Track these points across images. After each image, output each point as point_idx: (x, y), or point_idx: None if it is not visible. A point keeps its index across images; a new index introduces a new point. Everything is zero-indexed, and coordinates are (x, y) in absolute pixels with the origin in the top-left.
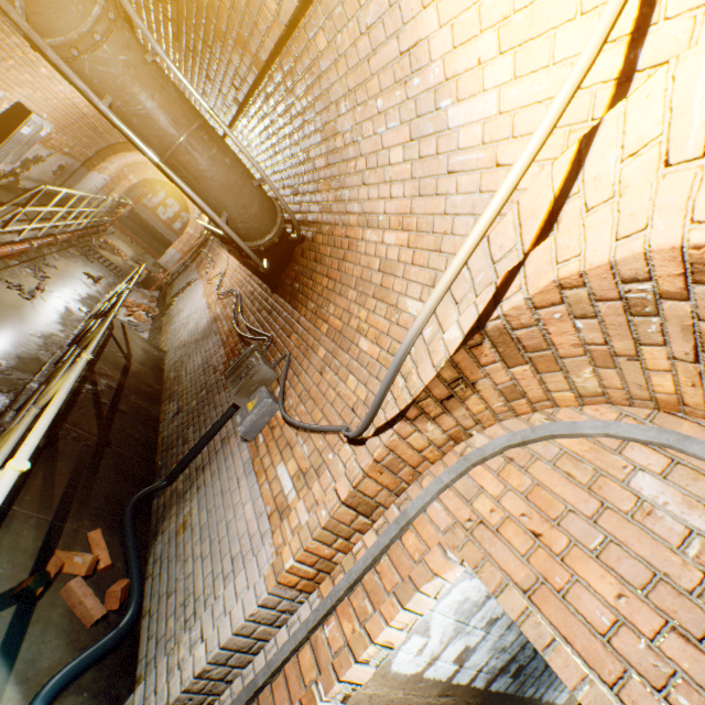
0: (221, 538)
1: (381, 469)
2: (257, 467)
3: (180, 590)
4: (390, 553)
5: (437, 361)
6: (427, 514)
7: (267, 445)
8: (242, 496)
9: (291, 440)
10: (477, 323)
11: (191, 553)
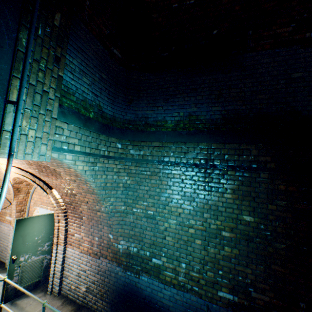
0: (5, 236)
1: (19, 205)
2: (2, 221)
3: (4, 249)
4: (30, 213)
5: (12, 189)
6: (31, 205)
7: (1, 216)
8: (3, 227)
9: (5, 212)
10: (11, 184)
11: (1, 244)
